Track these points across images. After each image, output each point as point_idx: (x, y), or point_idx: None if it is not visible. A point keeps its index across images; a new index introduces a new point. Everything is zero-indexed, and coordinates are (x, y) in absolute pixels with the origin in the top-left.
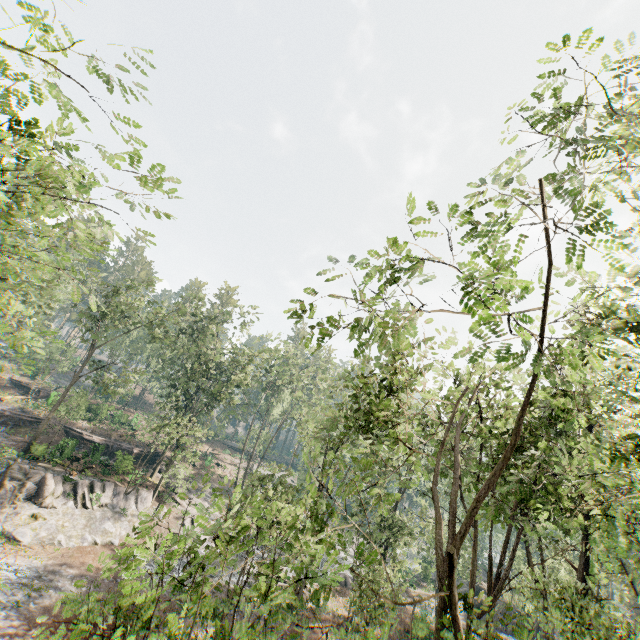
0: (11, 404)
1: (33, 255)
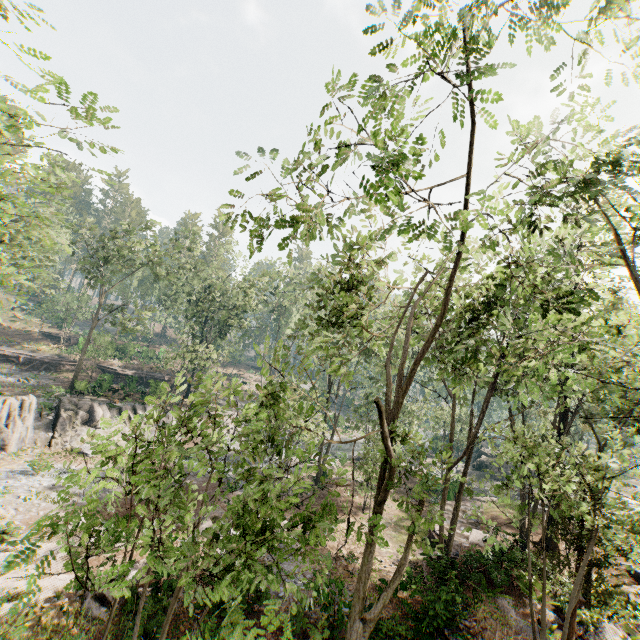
0: (47, 353)
1: None
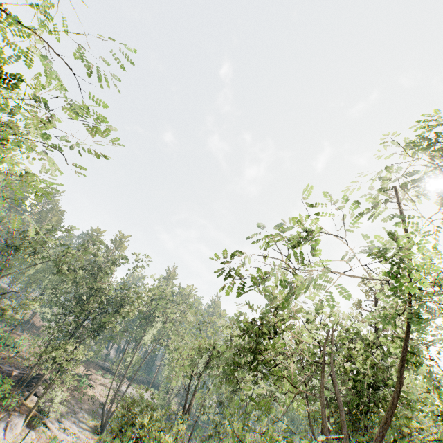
0: None
1: None
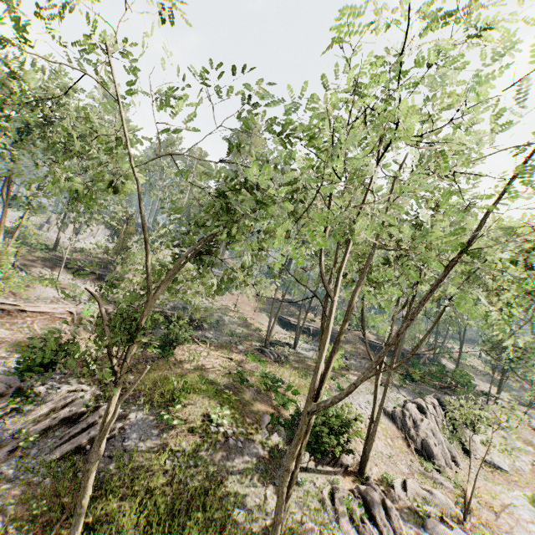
0: (318, 323)
1: None
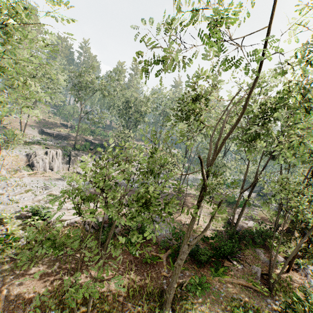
0: (63, 132)
1: (25, 59)
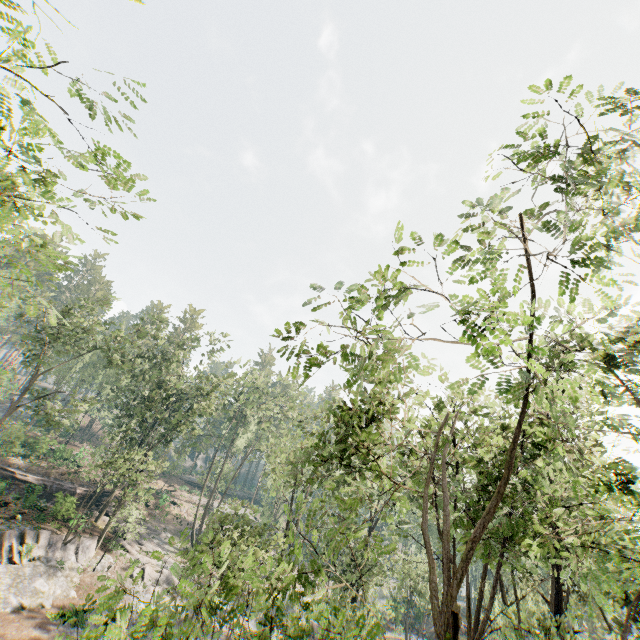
0: None
1: None
